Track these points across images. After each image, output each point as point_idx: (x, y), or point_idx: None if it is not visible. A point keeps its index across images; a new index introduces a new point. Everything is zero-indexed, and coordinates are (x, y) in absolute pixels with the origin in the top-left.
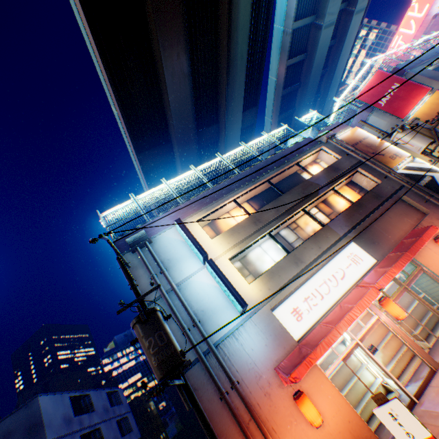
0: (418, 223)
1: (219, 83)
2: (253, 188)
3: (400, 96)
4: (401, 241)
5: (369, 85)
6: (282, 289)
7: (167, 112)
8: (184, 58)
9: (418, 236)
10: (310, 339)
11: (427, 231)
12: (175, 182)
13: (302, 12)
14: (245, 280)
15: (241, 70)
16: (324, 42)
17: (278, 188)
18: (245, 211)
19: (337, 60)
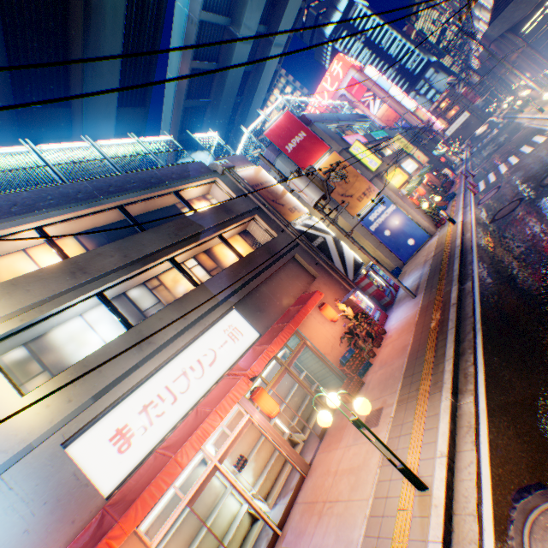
0: (308, 288)
1: (72, 37)
2: (89, 214)
3: (305, 147)
4: (289, 308)
5: (279, 124)
6: (100, 397)
7: None
8: None
9: (305, 303)
10: (131, 489)
11: (314, 297)
12: None
13: (215, 4)
14: (14, 389)
15: (115, 35)
16: (240, 61)
17: (138, 221)
18: (59, 251)
19: (255, 92)
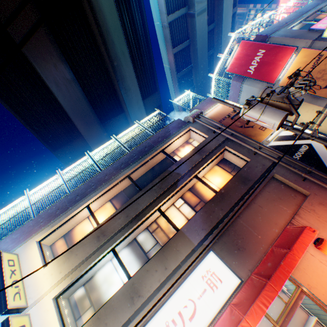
0: (296, 214)
1: (112, 80)
2: (111, 188)
3: (266, 61)
4: (271, 248)
5: (236, 56)
6: None
7: (67, 113)
8: (63, 67)
9: (289, 244)
10: None
11: (301, 237)
12: (36, 191)
13: (174, 6)
14: None
15: (128, 66)
16: (202, 27)
17: (137, 183)
18: (95, 220)
19: (221, 40)
